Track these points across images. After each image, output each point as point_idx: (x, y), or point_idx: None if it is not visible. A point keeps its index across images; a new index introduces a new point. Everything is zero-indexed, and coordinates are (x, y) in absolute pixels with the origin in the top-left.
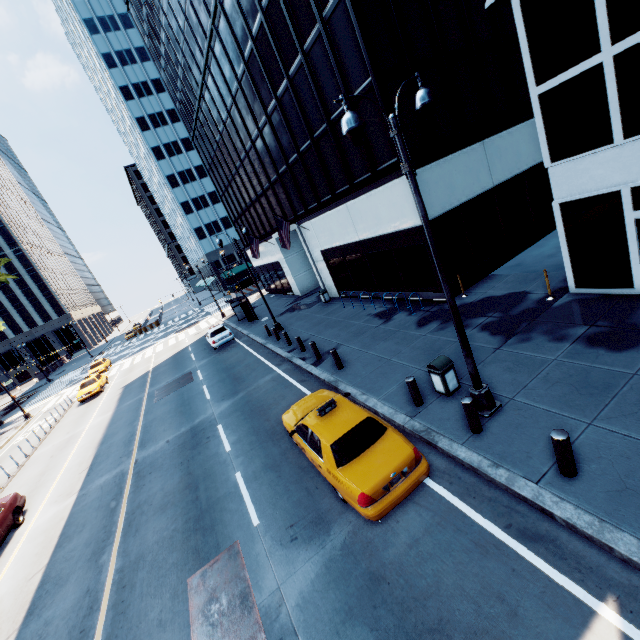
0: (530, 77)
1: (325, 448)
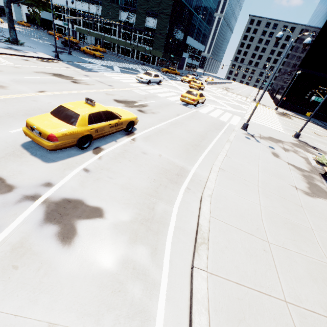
0: None
1: (23, 22)
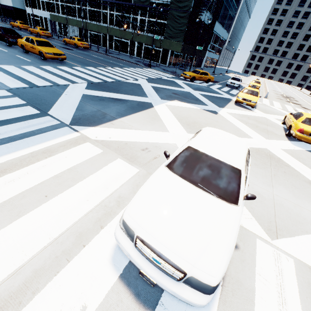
0: None
1: None
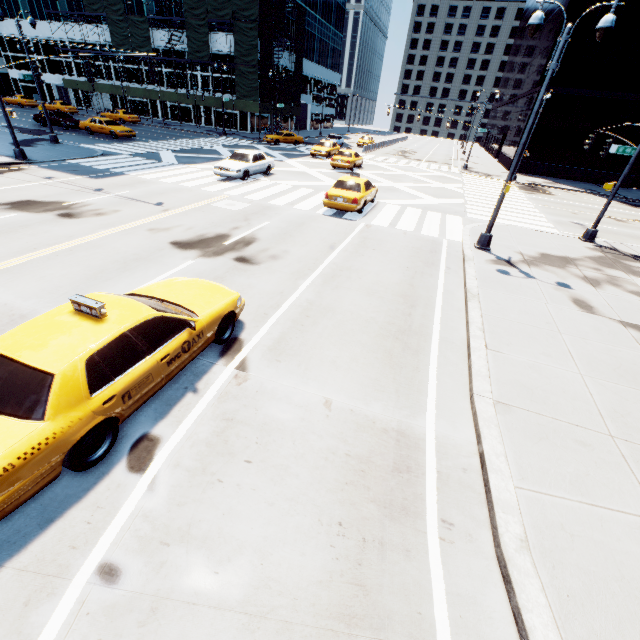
0: (1, 50)
1: None
